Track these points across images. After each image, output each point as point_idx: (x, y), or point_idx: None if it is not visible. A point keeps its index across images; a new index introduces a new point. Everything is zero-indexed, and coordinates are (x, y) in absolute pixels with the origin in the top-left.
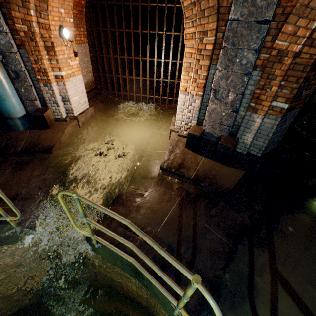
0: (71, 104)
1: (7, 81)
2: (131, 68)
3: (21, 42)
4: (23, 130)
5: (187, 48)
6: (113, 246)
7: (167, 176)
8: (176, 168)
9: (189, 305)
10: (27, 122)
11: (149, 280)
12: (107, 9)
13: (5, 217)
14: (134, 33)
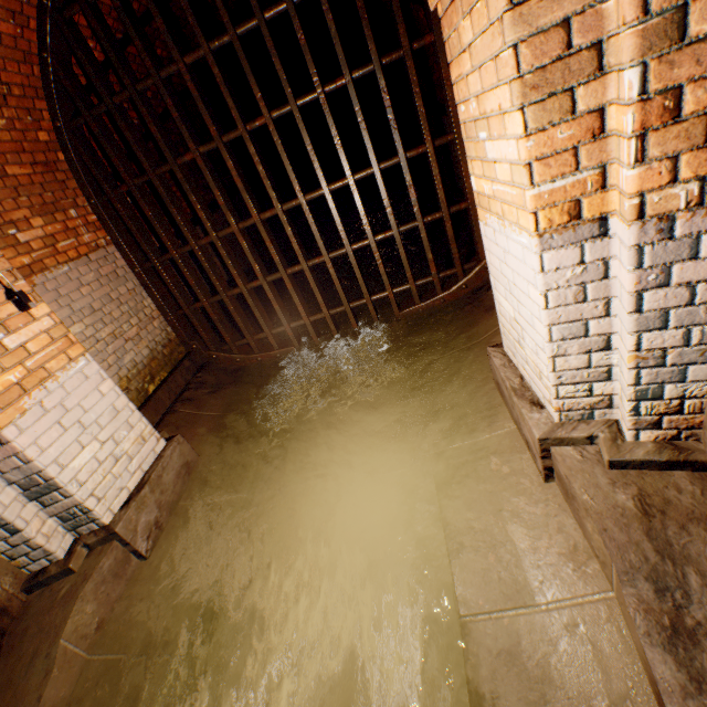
0: (70, 492)
1: None
2: None
3: None
4: None
5: None
6: None
7: None
8: None
9: None
10: None
11: None
12: (120, 120)
13: None
14: (229, 146)
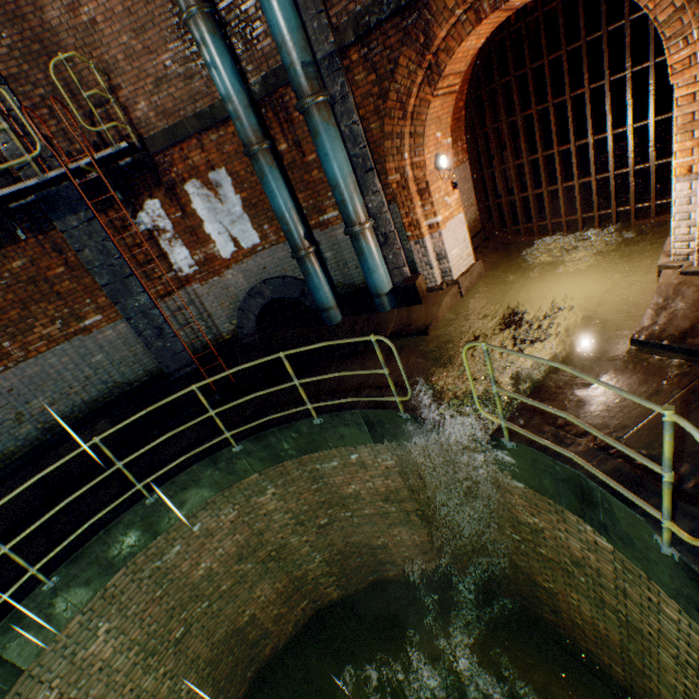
0: (449, 262)
1: (376, 249)
2: (551, 171)
3: (392, 196)
4: (390, 310)
5: (680, 89)
6: (536, 436)
7: (648, 355)
8: (672, 337)
9: (698, 547)
10: (393, 298)
11: (606, 499)
12: (499, 93)
13: (395, 395)
14: (554, 105)
